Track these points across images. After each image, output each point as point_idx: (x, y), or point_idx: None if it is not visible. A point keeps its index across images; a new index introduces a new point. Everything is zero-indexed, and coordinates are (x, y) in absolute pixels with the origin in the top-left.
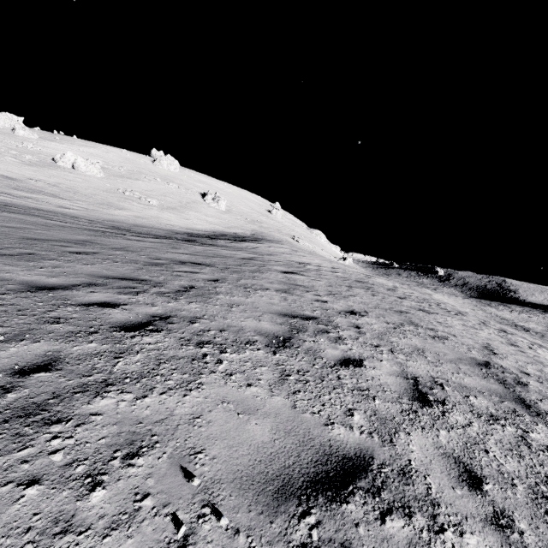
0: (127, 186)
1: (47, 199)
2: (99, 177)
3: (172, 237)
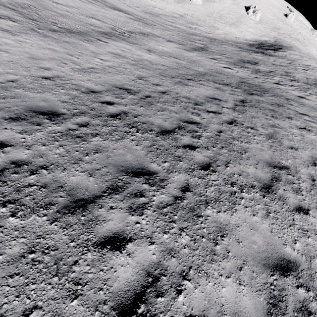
0: (212, 9)
1: (198, 28)
2: (200, 5)
3: (256, 51)
